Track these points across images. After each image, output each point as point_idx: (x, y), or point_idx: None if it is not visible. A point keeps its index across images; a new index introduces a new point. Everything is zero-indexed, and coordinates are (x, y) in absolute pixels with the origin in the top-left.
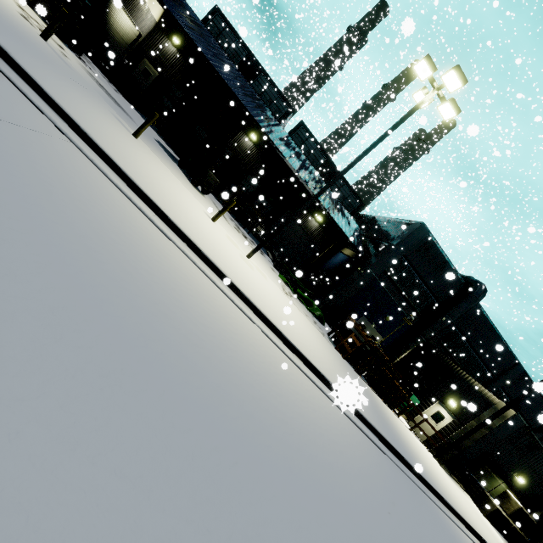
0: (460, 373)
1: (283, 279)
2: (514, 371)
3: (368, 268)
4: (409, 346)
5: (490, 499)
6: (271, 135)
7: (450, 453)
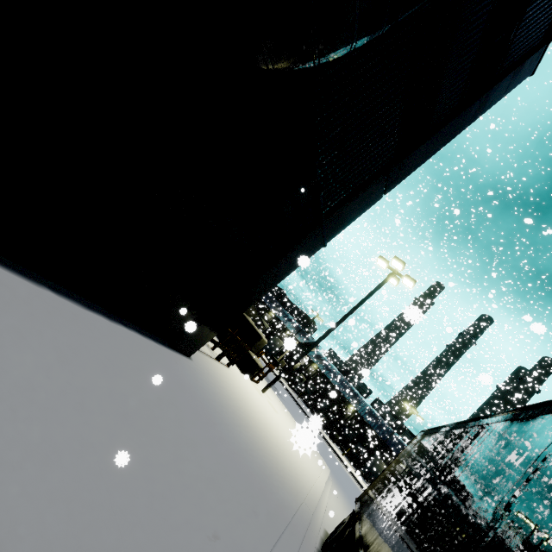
0: None
1: None
2: None
3: None
4: None
5: None
6: (360, 412)
7: None
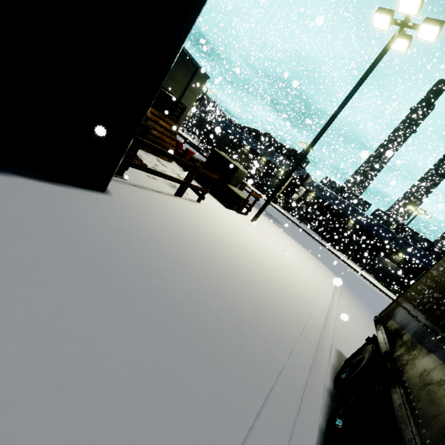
0: None
1: (380, 283)
2: None
3: None
4: None
5: None
6: (361, 223)
7: None
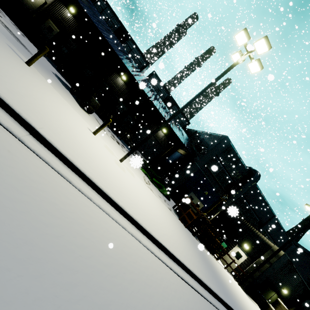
0: (249, 226)
1: (144, 171)
2: (273, 220)
3: (195, 163)
4: (218, 209)
5: (270, 306)
6: (136, 77)
7: (247, 281)
